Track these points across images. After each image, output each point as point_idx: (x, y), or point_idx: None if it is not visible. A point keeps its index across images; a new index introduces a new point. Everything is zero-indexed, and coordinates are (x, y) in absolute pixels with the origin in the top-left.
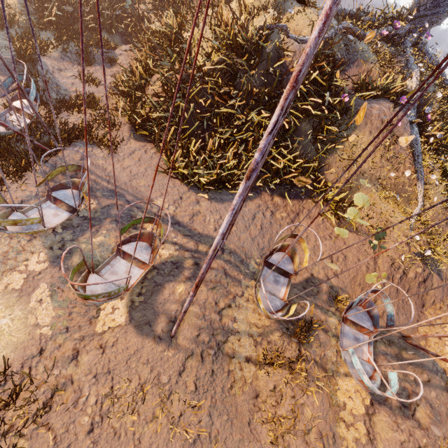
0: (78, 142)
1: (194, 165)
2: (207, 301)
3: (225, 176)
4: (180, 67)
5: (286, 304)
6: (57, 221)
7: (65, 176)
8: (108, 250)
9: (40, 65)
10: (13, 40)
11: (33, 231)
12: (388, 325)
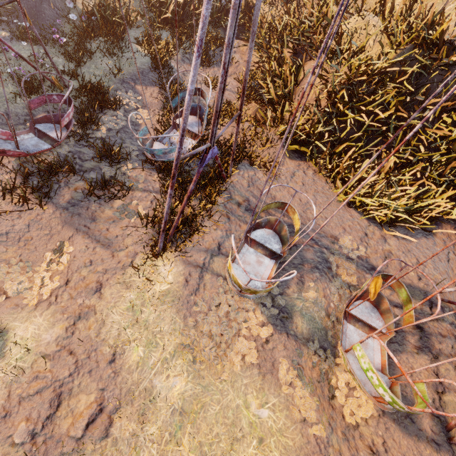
0: (239, 164)
1: (380, 194)
2: None
3: (405, 204)
4: (348, 69)
5: None
6: (264, 271)
7: (241, 208)
8: (321, 308)
9: (173, 71)
10: (143, 43)
11: (267, 292)
12: None
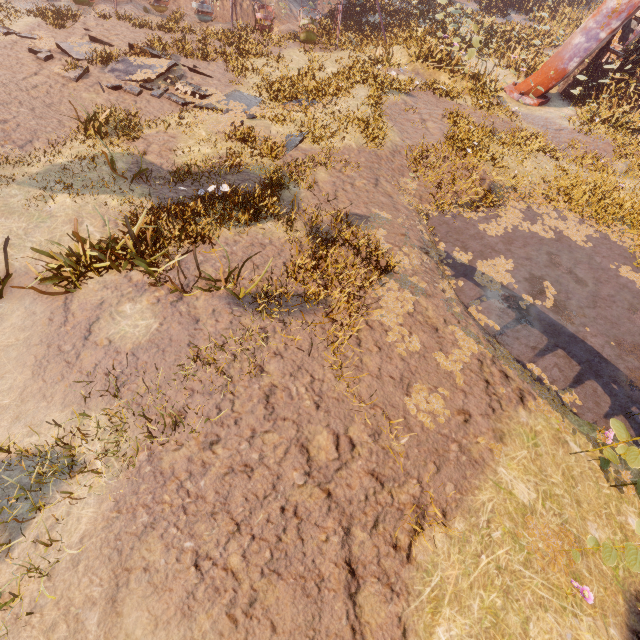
0: None
1: None
2: (129, 11)
3: None
4: None
5: (166, 7)
6: None
7: None
8: (73, 5)
9: None
10: None
11: None
12: (213, 3)
